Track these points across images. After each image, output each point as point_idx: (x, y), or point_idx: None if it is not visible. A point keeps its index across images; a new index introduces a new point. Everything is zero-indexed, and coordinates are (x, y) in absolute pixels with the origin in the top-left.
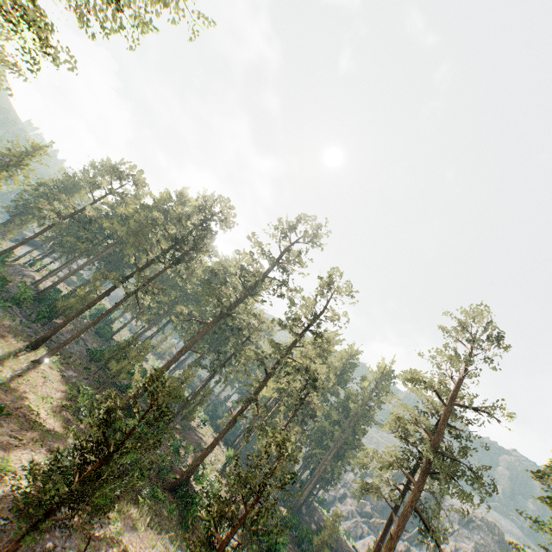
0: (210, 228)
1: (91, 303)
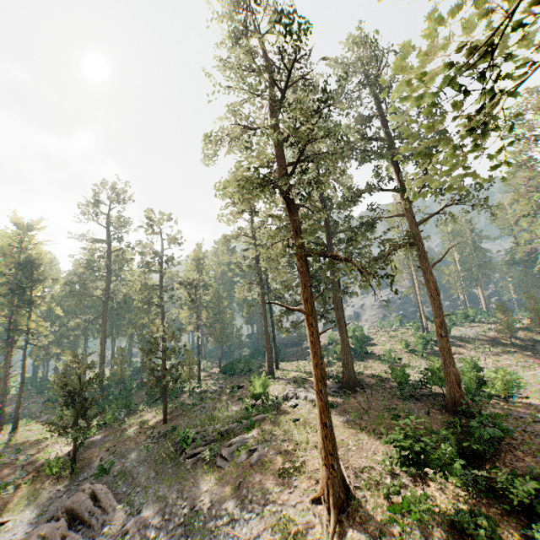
0: (30, 261)
1: (5, 376)
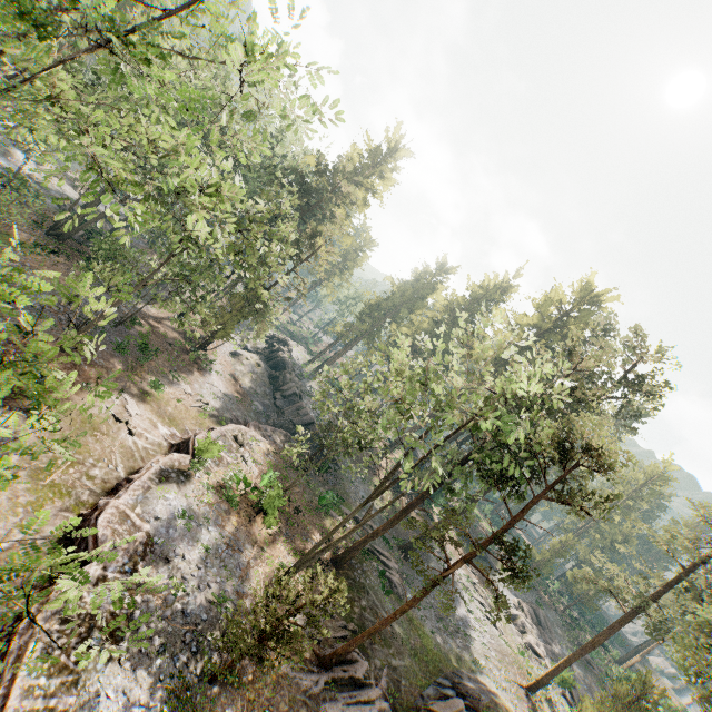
0: None
1: None
